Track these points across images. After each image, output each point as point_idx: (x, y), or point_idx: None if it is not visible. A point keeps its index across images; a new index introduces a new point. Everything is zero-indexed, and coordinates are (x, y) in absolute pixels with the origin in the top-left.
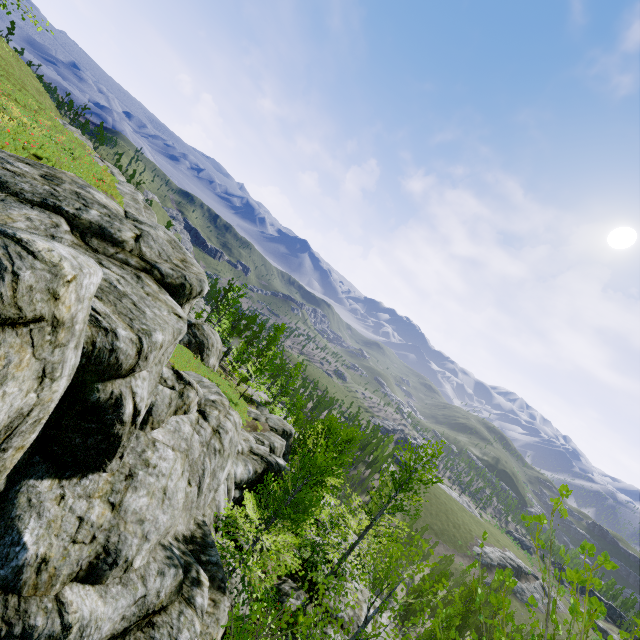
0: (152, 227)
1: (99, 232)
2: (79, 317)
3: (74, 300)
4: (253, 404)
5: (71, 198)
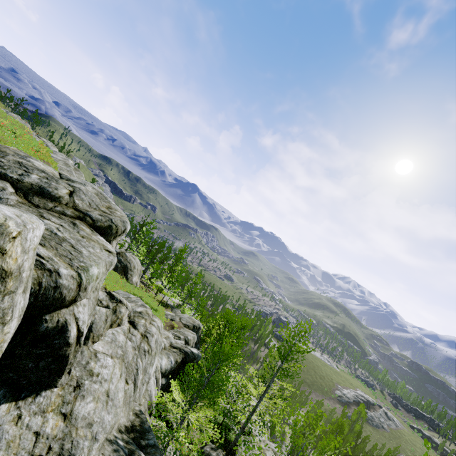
0: (82, 184)
1: (39, 191)
2: (25, 266)
3: (20, 252)
4: (168, 308)
5: (14, 166)
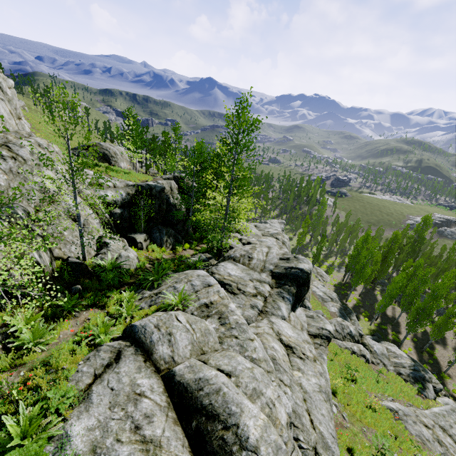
0: None
1: None
2: None
3: None
4: None
5: None
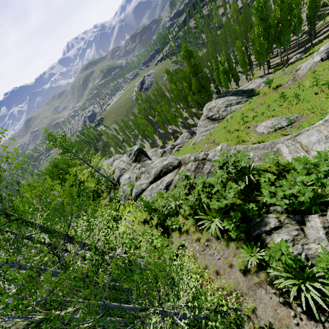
0: None
1: None
2: None
3: None
4: None
5: None
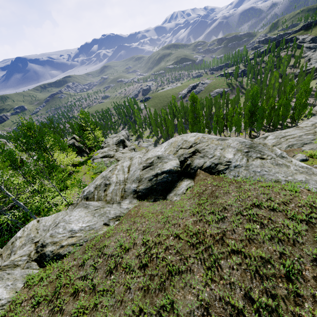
0: None
1: None
2: None
3: None
4: None
5: None
